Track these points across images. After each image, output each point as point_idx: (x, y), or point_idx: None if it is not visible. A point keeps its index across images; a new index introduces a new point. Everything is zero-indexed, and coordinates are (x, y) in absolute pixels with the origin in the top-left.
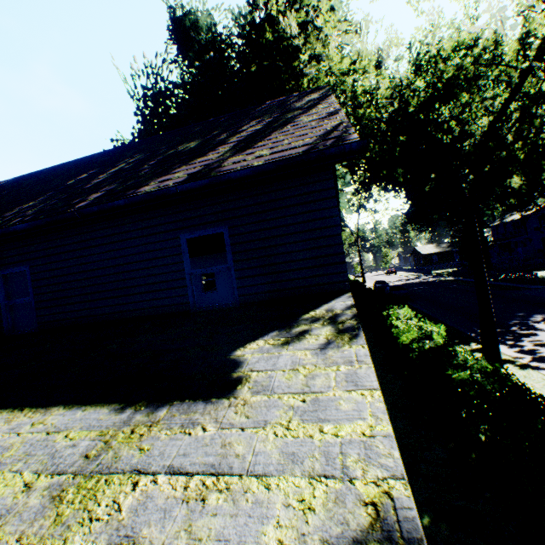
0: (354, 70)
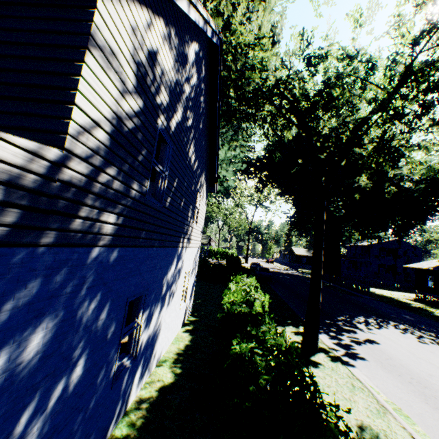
0: (256, 44)
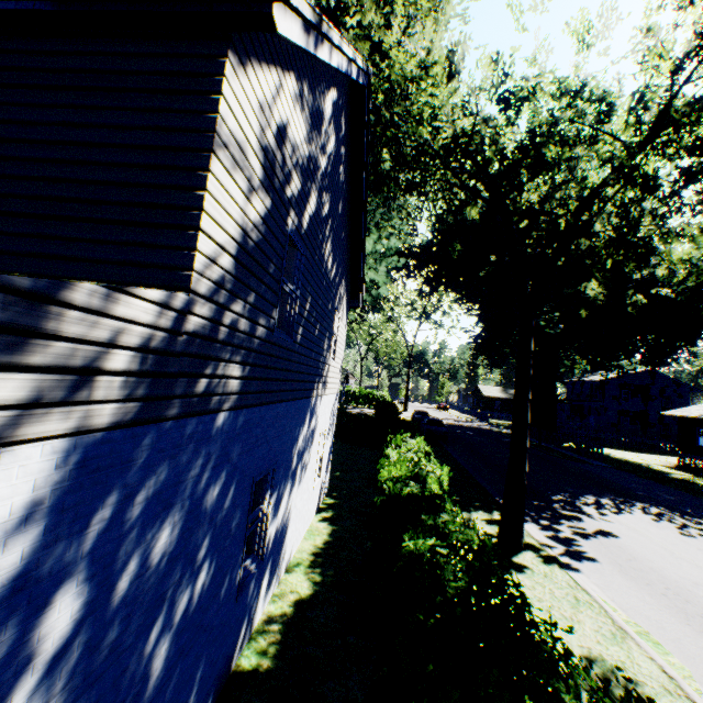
0: (422, 77)
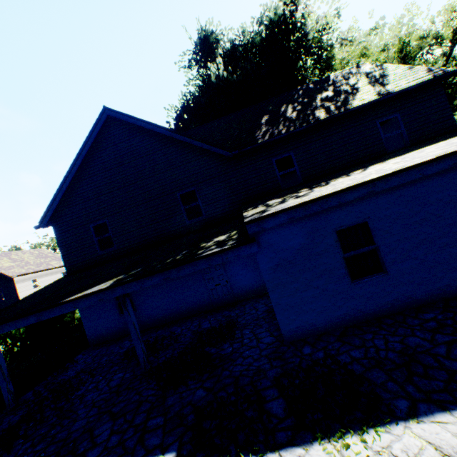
0: (364, 55)
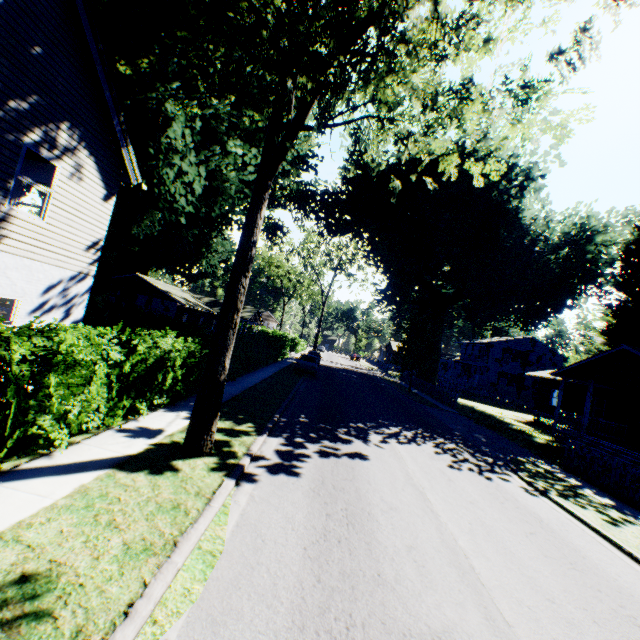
0: None
